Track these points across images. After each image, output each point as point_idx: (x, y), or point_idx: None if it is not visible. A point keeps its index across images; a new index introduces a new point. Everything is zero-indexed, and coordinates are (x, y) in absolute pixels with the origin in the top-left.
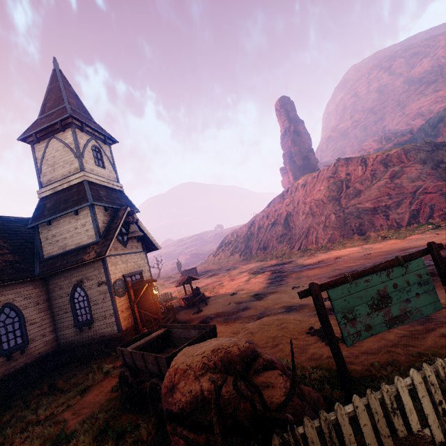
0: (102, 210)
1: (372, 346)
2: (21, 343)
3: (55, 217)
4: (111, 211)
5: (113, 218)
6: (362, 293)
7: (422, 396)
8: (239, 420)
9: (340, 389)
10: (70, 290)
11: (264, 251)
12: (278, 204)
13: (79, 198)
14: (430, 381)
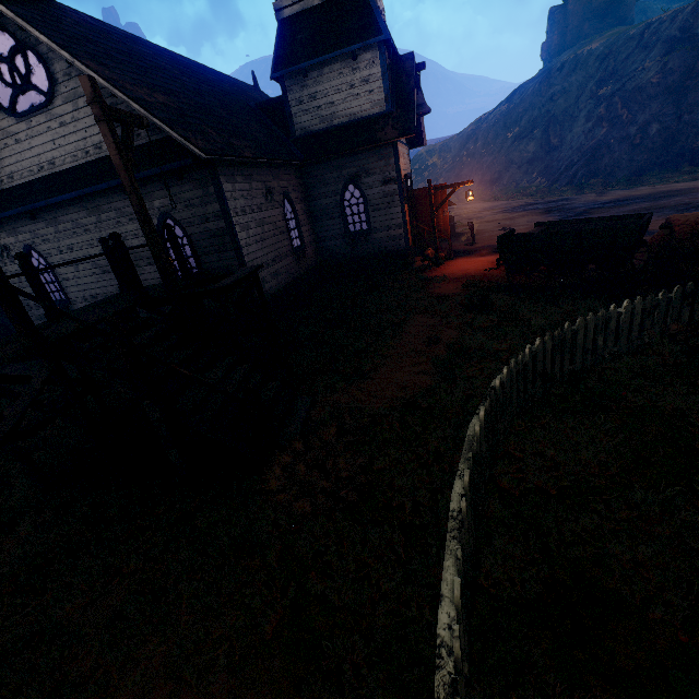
0: (386, 57)
1: None
2: (301, 246)
3: (320, 60)
4: (389, 61)
5: (397, 75)
6: None
7: None
8: None
9: None
10: (338, 188)
11: (492, 187)
12: (533, 98)
13: (362, 26)
14: None
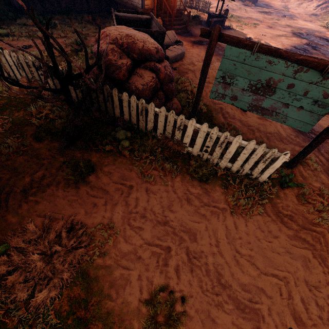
0: None
1: (250, 122)
2: None
3: None
4: None
5: None
6: (254, 70)
7: (200, 137)
8: (113, 77)
9: (198, 119)
10: None
11: None
12: None
13: None
14: (210, 136)
